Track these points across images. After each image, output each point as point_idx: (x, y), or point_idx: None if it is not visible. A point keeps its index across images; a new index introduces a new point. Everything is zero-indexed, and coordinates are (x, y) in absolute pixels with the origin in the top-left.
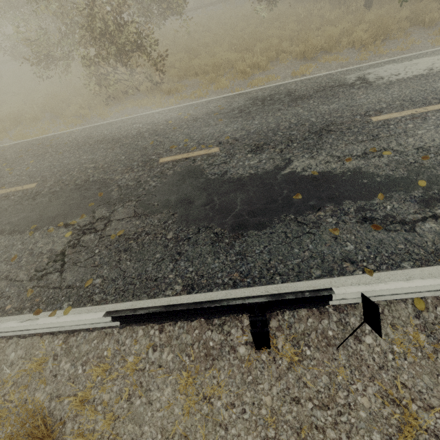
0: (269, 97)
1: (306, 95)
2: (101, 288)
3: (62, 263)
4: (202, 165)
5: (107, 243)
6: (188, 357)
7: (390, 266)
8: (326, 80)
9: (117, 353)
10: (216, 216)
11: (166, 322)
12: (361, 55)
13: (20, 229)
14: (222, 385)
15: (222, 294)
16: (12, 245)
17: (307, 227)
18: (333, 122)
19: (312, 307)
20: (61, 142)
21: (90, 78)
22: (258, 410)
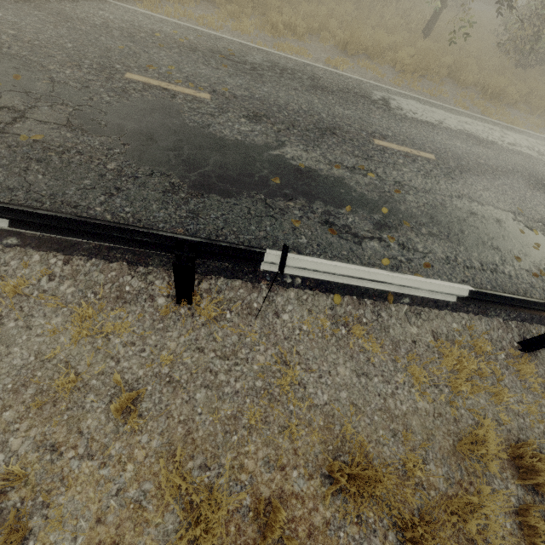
0: (291, 70)
1: (329, 88)
2: None
3: None
4: (182, 105)
5: (12, 143)
6: (95, 294)
7: None
8: (354, 84)
9: None
10: (180, 166)
11: (77, 255)
12: (397, 79)
13: None
14: (127, 326)
15: None
16: None
17: (273, 211)
18: (341, 127)
19: (248, 281)
20: None
21: None
22: (159, 352)
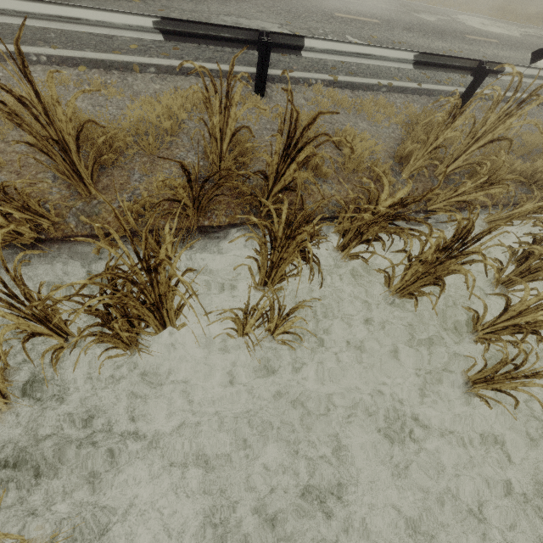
0: None
1: None
2: None
3: None
4: None
5: None
6: None
7: (75, 49)
8: None
9: None
10: None
11: None
12: None
13: None
14: None
15: None
16: None
17: None
18: None
19: None
20: None
21: None
22: None
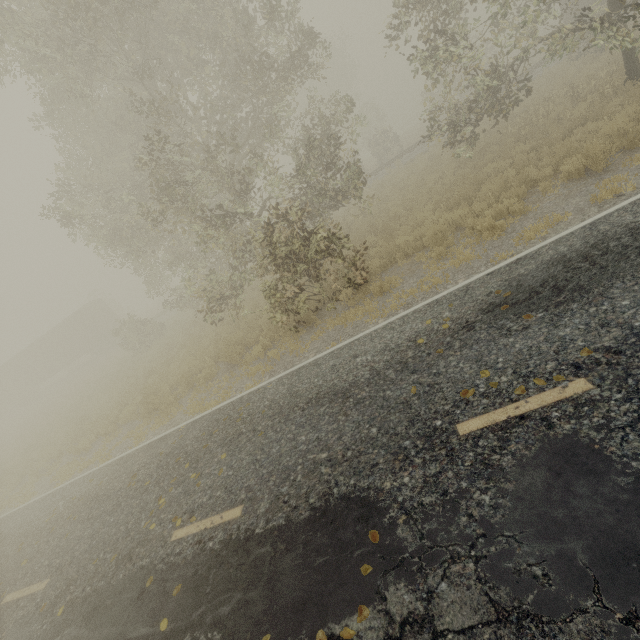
0: (593, 249)
1: None
2: None
3: None
4: (580, 432)
5: None
6: None
7: None
8: None
9: None
10: None
11: None
12: None
13: None
14: None
15: None
16: None
17: None
18: None
19: None
20: (255, 411)
21: (274, 308)
22: None
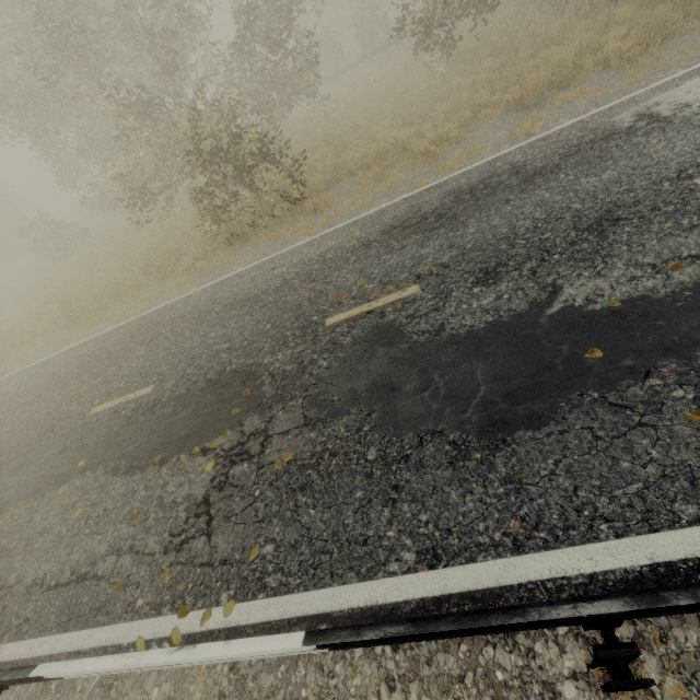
0: (481, 183)
1: (547, 166)
2: (275, 562)
3: (207, 519)
4: (397, 320)
5: (271, 478)
6: None
7: None
8: (576, 133)
9: (325, 694)
10: (446, 409)
11: None
12: (627, 77)
13: (141, 463)
14: None
15: (497, 567)
16: (132, 491)
17: (634, 414)
18: (618, 202)
19: None
20: (177, 316)
21: (204, 216)
22: None
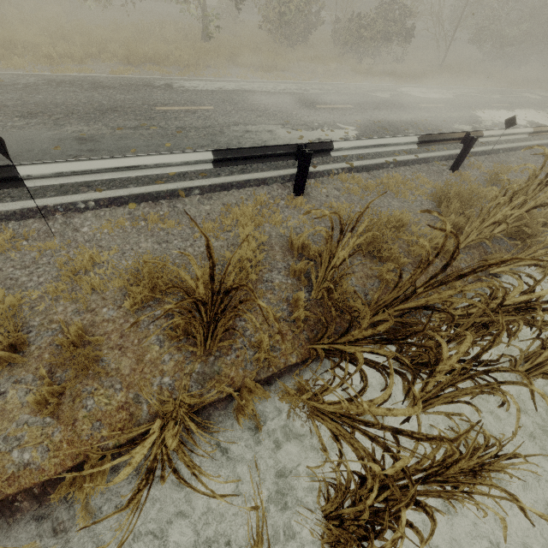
0: (69, 81)
1: (110, 86)
2: None
3: None
4: None
5: None
6: None
7: (119, 187)
8: (137, 80)
9: None
10: None
11: None
12: (183, 72)
13: None
14: None
15: None
16: None
17: None
18: (123, 106)
19: (41, 217)
20: None
21: None
22: None
